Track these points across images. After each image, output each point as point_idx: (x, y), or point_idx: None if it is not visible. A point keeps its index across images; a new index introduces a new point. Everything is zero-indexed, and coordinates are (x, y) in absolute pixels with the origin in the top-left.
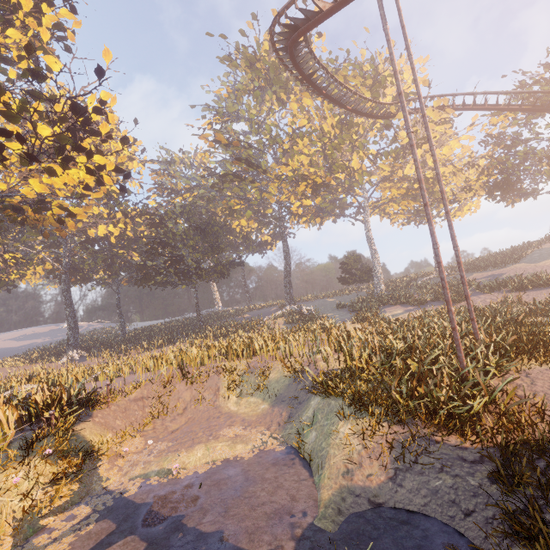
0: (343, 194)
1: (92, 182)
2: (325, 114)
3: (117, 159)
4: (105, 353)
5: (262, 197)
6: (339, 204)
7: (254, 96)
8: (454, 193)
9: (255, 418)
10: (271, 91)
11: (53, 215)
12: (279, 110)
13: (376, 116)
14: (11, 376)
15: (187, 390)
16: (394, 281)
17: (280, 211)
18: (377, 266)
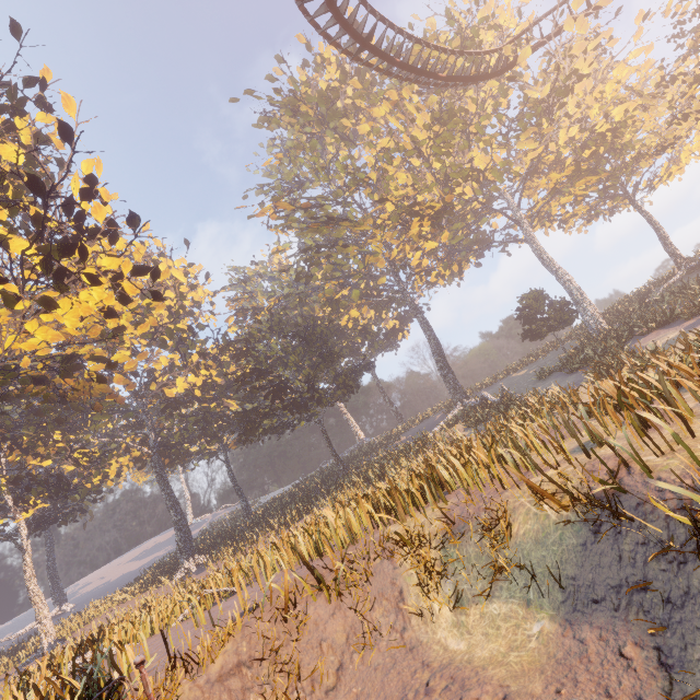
0: (475, 225)
1: (117, 305)
2: (410, 116)
3: (177, 293)
4: (225, 552)
5: (366, 265)
6: (475, 238)
7: (312, 148)
8: (658, 135)
9: (541, 686)
10: (330, 129)
11: (91, 374)
12: (349, 151)
13: (487, 75)
14: (106, 625)
15: (334, 615)
16: (611, 309)
17: (397, 276)
18: (577, 293)
